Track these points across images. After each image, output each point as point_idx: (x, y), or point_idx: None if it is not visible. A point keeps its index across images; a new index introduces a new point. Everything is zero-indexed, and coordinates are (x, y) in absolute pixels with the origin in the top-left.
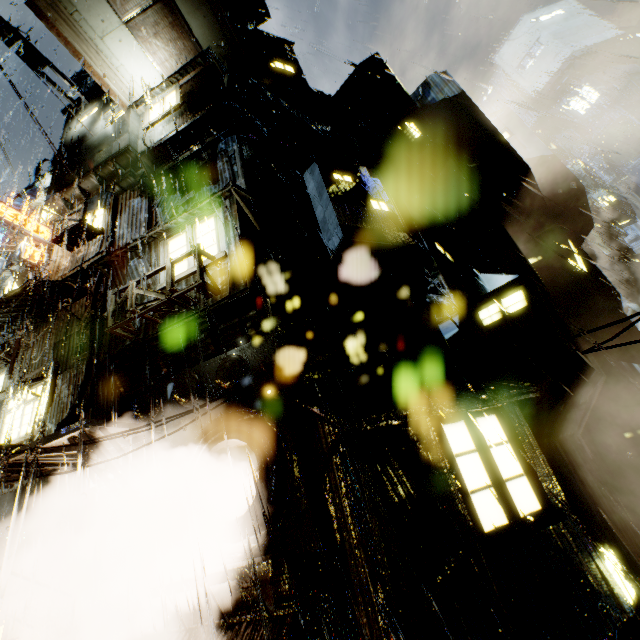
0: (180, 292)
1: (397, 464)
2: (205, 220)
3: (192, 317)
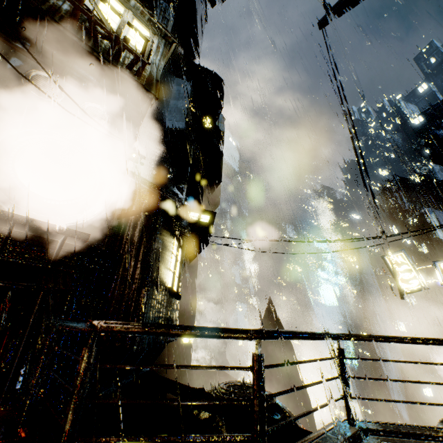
0: (129, 46)
1: (168, 236)
2: (143, 26)
3: (102, 59)
